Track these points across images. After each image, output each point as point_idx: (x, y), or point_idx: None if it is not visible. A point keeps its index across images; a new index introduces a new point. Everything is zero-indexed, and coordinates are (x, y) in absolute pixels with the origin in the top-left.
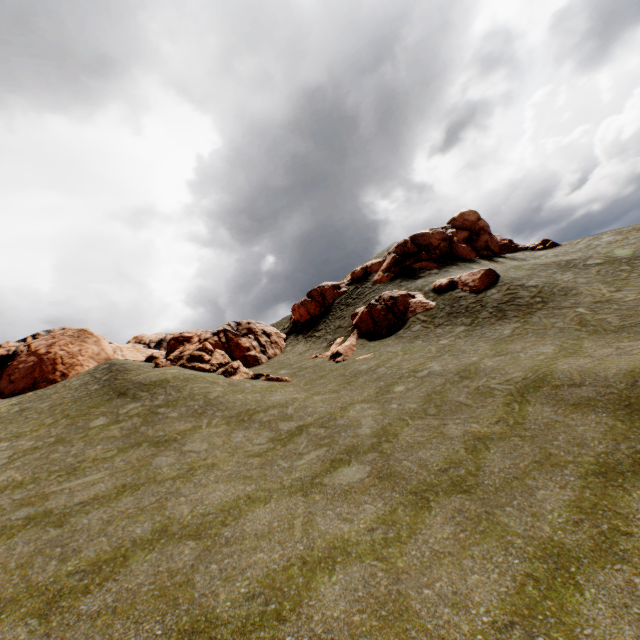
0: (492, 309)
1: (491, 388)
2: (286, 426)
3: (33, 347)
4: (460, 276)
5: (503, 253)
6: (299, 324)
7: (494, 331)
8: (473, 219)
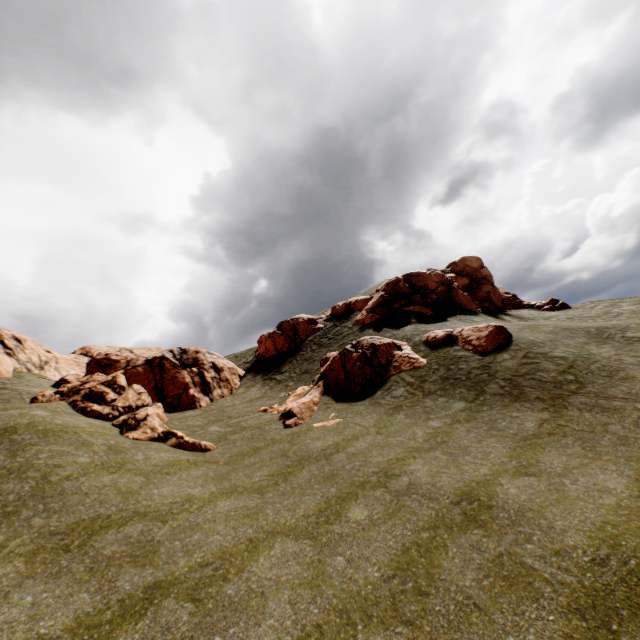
0: (505, 382)
1: (528, 567)
2: (131, 579)
3: None
4: (461, 330)
5: (506, 308)
6: (263, 359)
7: (510, 419)
8: (475, 266)
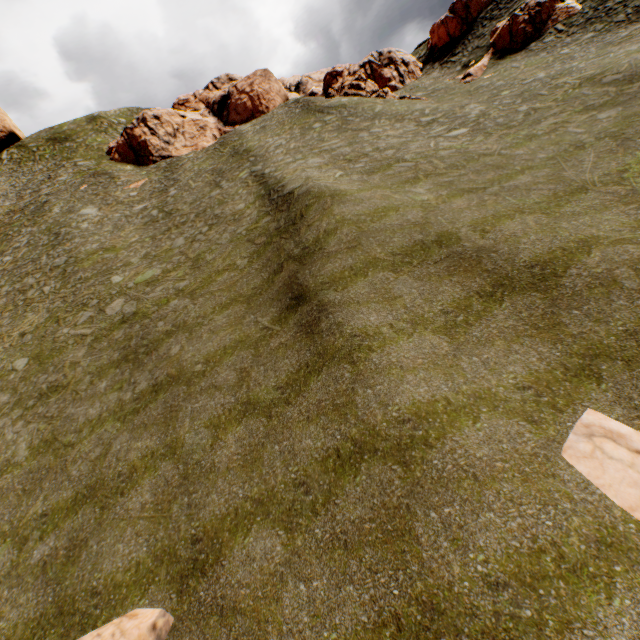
0: (631, 10)
1: (565, 83)
2: (425, 121)
3: (239, 88)
4: None
5: None
6: (436, 50)
7: (614, 36)
8: None
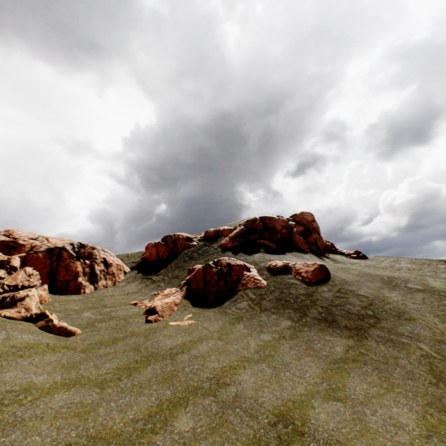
0: (322, 309)
1: None
2: None
3: None
4: (295, 263)
5: (326, 252)
6: (146, 262)
7: (324, 341)
8: (309, 219)
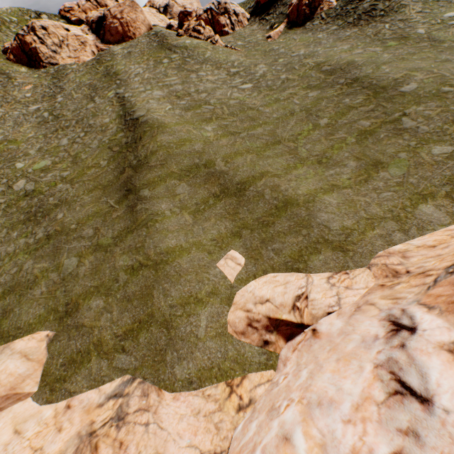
0: (356, 16)
1: (308, 64)
2: (233, 71)
3: (112, 13)
4: None
5: None
6: (259, 6)
7: (344, 33)
8: None
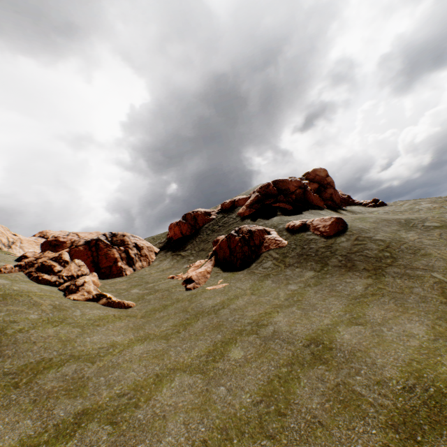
0: (342, 258)
1: (357, 394)
2: (65, 408)
3: None
4: (312, 220)
5: (343, 205)
6: (172, 241)
7: (345, 284)
8: (323, 175)
